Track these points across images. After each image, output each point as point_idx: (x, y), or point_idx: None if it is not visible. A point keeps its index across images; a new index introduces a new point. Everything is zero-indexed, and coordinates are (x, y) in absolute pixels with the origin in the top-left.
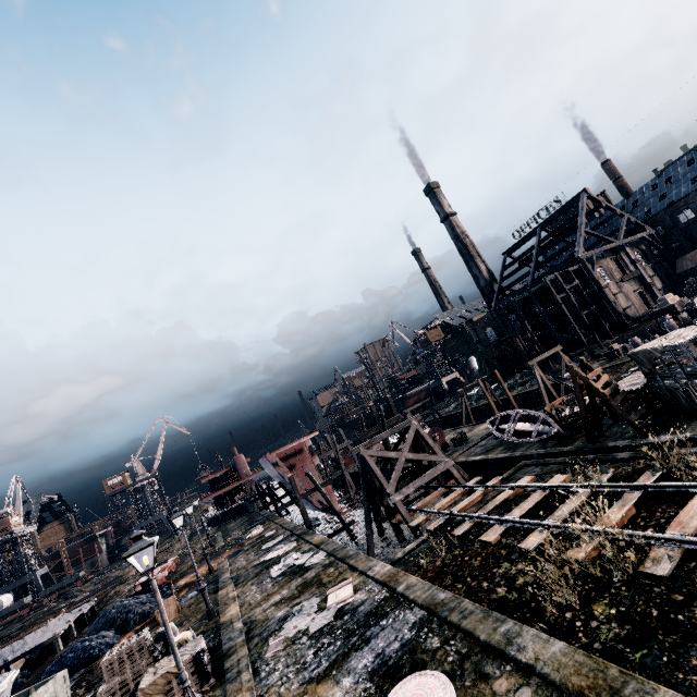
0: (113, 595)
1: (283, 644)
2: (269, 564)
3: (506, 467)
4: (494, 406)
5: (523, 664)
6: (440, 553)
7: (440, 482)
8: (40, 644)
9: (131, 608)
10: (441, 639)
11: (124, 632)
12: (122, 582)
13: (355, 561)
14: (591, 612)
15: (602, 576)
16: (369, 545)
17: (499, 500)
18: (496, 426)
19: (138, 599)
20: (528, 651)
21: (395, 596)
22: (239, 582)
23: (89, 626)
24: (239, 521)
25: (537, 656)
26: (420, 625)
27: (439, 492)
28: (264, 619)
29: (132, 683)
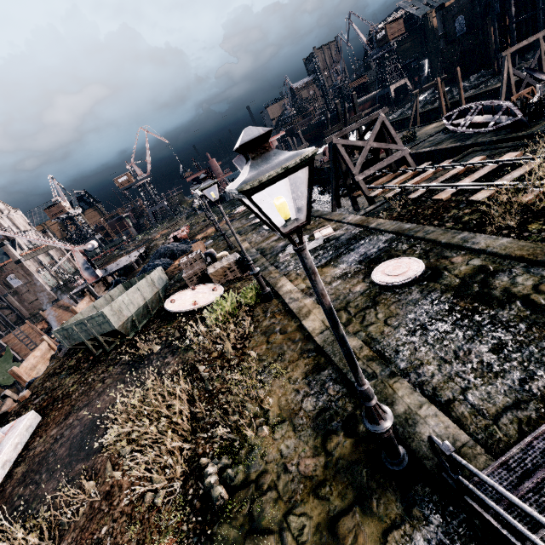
0: (153, 246)
1: (290, 256)
2: (260, 224)
3: (453, 155)
4: (444, 108)
5: (476, 250)
6: (396, 210)
7: (392, 169)
8: (125, 265)
9: (172, 249)
10: (409, 245)
11: (174, 259)
12: (154, 240)
13: (330, 216)
14: (526, 229)
15: (541, 210)
16: (333, 211)
17: (450, 175)
18: (451, 121)
19: (175, 245)
20: (481, 244)
21: (368, 230)
22: (241, 234)
23: (148, 259)
24: (222, 206)
25: (488, 245)
26: (391, 241)
27: (392, 175)
28: (270, 247)
29: (200, 273)
